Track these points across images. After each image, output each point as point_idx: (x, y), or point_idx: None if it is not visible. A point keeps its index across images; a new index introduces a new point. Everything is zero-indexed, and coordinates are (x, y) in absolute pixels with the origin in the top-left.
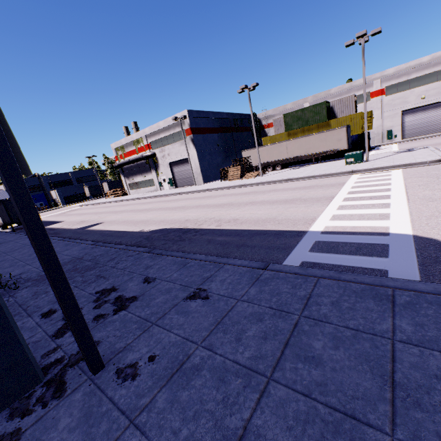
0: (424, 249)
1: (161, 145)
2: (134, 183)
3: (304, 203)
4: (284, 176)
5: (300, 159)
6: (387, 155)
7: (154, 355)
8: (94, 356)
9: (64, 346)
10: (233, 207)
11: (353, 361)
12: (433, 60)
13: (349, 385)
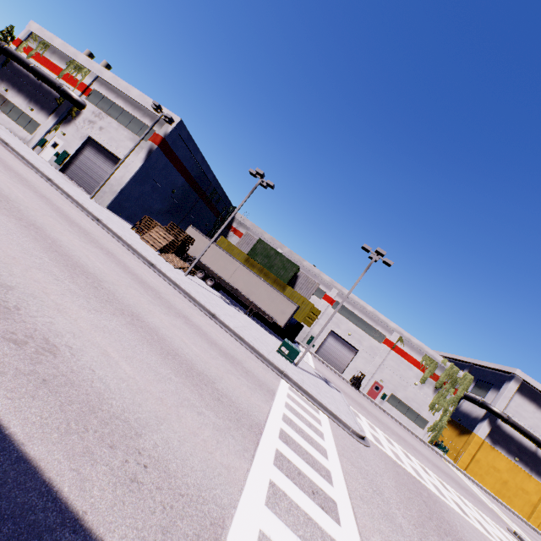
0: None
1: (106, 109)
2: (2, 96)
3: (216, 409)
4: (211, 304)
5: (238, 296)
6: (311, 371)
7: None
8: None
9: None
10: (92, 297)
11: None
12: (372, 313)
13: None
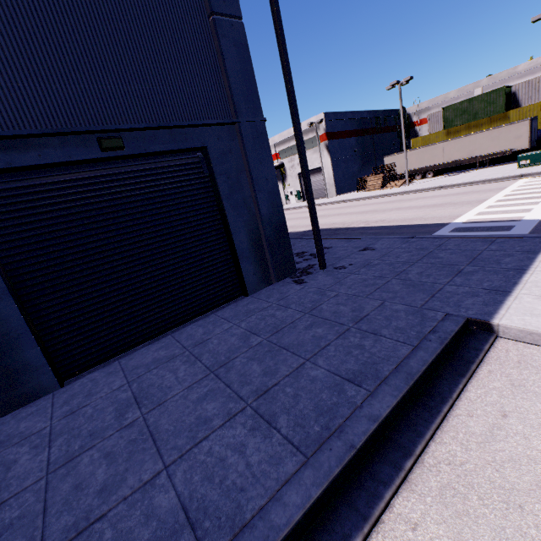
0: (540, 226)
1: (291, 153)
2: None
3: (453, 206)
4: (436, 184)
5: (460, 164)
6: None
7: (351, 264)
8: (323, 260)
9: (296, 266)
10: (378, 213)
11: (458, 256)
12: None
13: (453, 261)
